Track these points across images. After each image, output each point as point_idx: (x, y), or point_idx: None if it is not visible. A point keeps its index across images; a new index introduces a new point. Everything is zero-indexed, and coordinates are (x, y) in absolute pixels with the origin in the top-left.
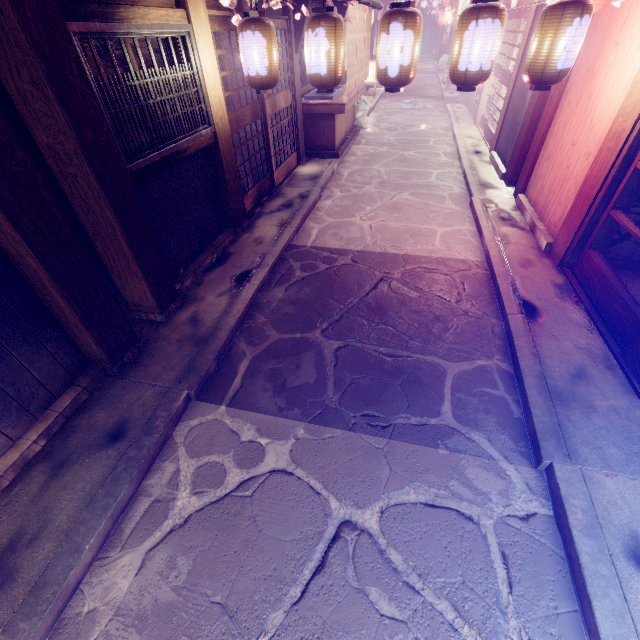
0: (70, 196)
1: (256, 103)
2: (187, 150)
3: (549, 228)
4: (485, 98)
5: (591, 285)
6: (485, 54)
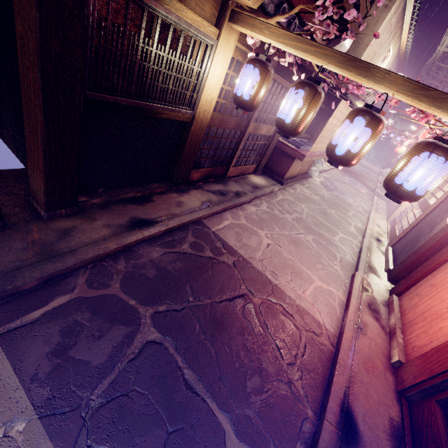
0: (22, 83)
1: (244, 120)
2: (160, 114)
3: (406, 346)
4: (402, 208)
5: (423, 445)
6: (424, 182)
